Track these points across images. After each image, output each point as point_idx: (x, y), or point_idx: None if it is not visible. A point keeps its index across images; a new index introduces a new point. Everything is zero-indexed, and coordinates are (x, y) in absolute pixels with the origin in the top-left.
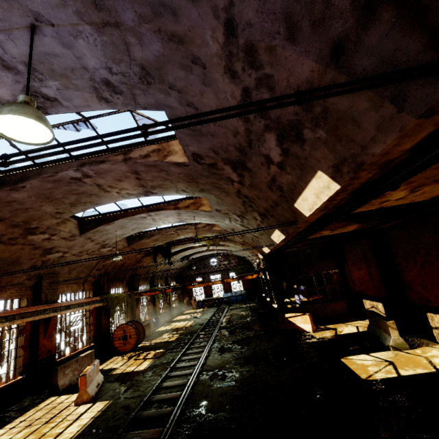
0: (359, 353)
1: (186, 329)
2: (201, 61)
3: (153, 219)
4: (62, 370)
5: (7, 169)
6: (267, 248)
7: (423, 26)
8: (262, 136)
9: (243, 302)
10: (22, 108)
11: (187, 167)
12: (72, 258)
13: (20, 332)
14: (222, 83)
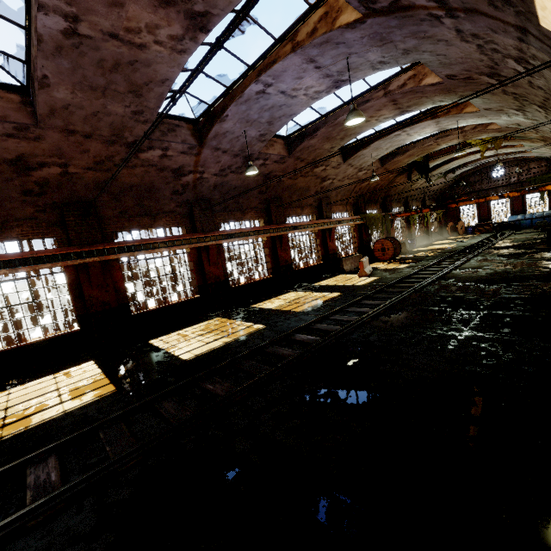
0: None
1: (446, 249)
2: (443, 40)
3: (407, 135)
4: (344, 261)
5: (306, 125)
6: None
7: (545, 44)
8: (504, 60)
9: None
10: (356, 114)
11: (442, 84)
12: (337, 184)
13: (316, 236)
14: (461, 44)
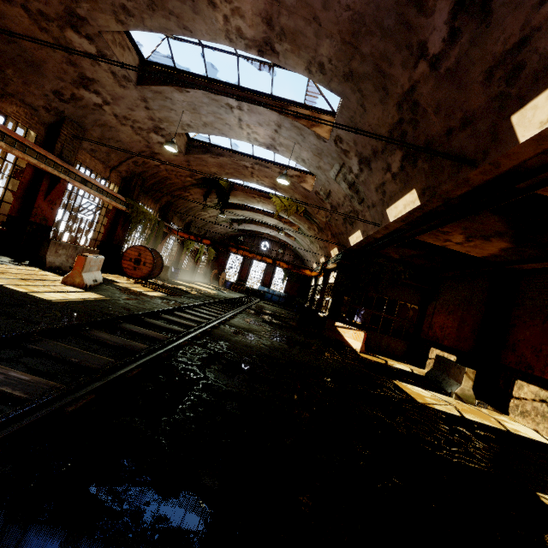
0: (414, 385)
1: (209, 293)
2: None
3: (239, 120)
4: (55, 245)
5: None
6: (361, 235)
7: None
8: None
9: (277, 304)
10: None
11: None
12: (111, 120)
13: (16, 174)
14: None
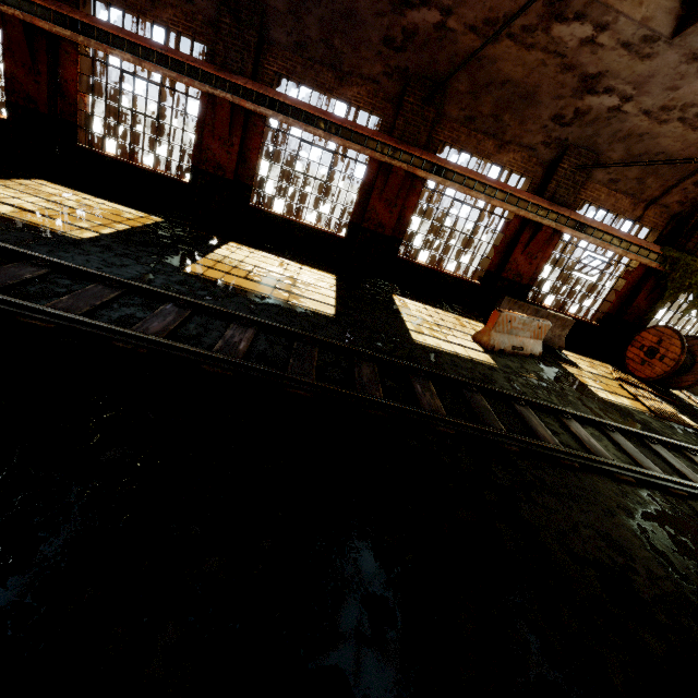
0: None
1: None
2: None
3: None
4: (509, 303)
5: None
6: None
7: None
8: None
9: None
10: None
11: None
12: (639, 124)
13: (504, 228)
14: None
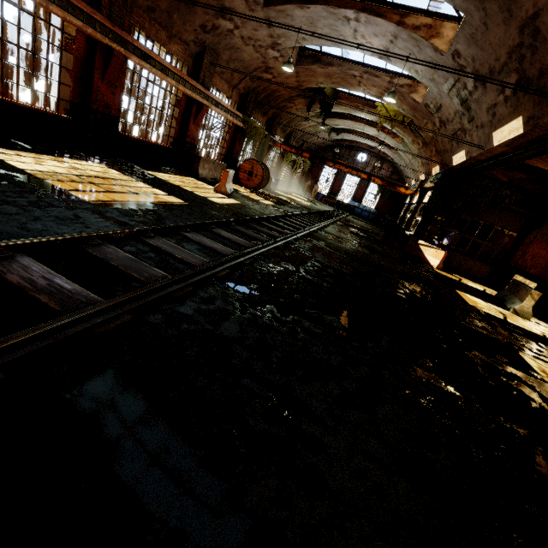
0: (475, 297)
1: (304, 205)
2: None
3: (354, 31)
4: (203, 161)
5: None
6: (465, 155)
7: None
8: None
9: (366, 220)
10: None
11: None
12: (238, 43)
13: (176, 103)
14: None
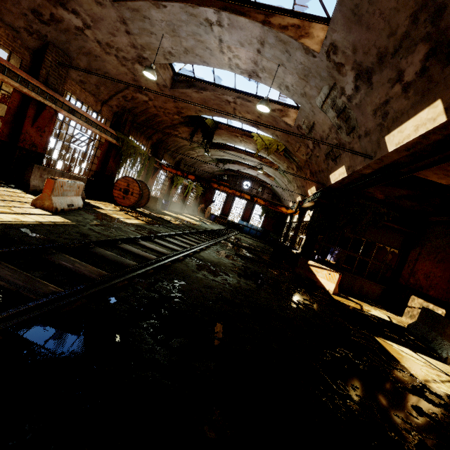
0: (400, 344)
1: (191, 224)
2: None
3: (219, 42)
4: (39, 170)
5: None
6: (345, 171)
7: None
8: None
9: (254, 237)
10: None
11: None
12: (95, 48)
13: (4, 99)
14: None
